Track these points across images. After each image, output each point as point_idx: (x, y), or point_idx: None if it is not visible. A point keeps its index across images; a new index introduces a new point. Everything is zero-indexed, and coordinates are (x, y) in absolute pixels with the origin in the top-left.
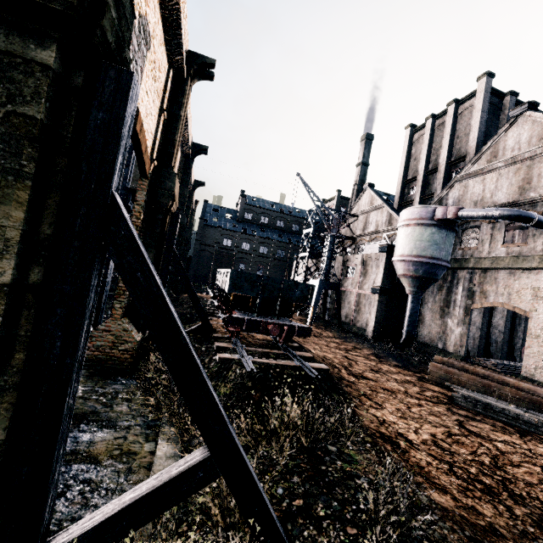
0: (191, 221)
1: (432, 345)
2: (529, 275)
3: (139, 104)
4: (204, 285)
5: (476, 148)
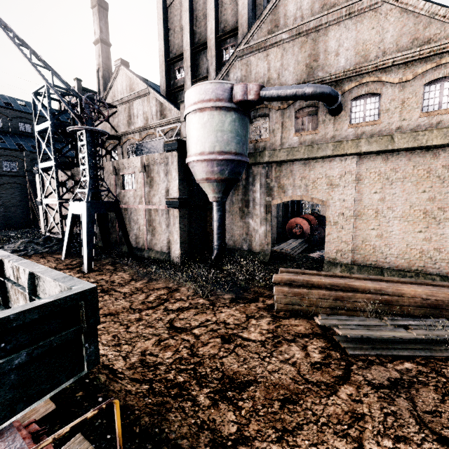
0: None
1: (237, 249)
2: (323, 164)
3: None
4: None
5: (248, 17)
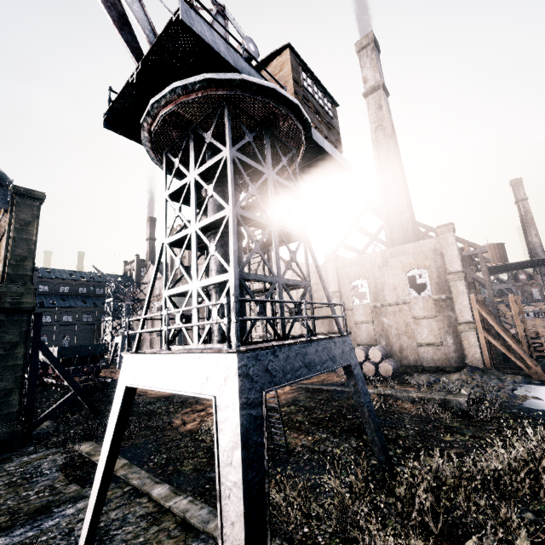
0: None
1: None
2: None
3: None
4: None
5: None
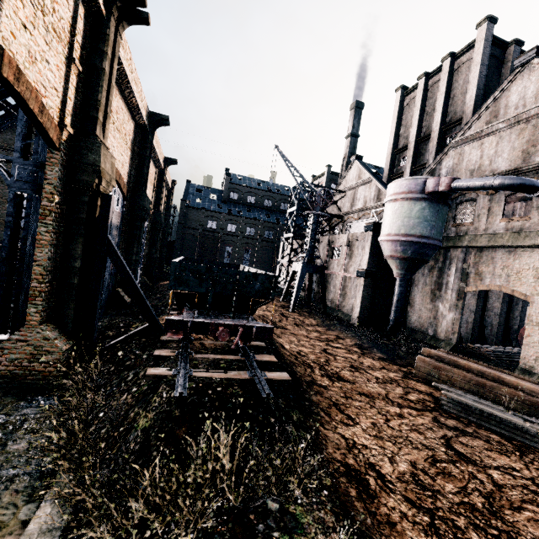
0: (169, 202)
1: (422, 331)
2: (532, 254)
3: (6, 40)
4: None
5: (474, 108)
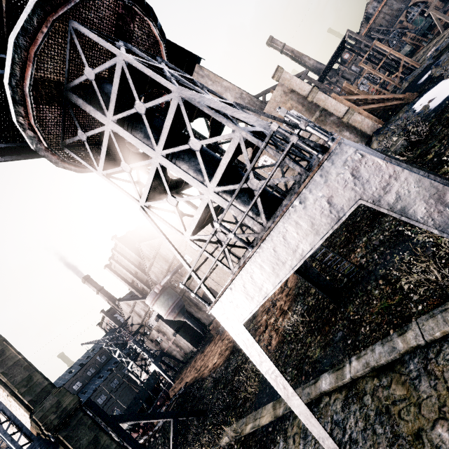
0: None
1: (211, 321)
2: None
3: None
4: None
5: (140, 258)
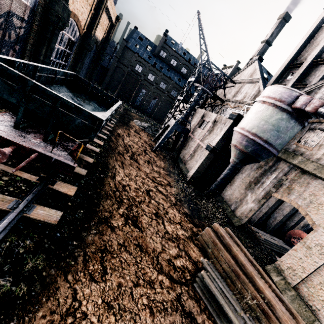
0: (109, 34)
1: (227, 204)
2: None
3: None
4: (111, 94)
5: None
